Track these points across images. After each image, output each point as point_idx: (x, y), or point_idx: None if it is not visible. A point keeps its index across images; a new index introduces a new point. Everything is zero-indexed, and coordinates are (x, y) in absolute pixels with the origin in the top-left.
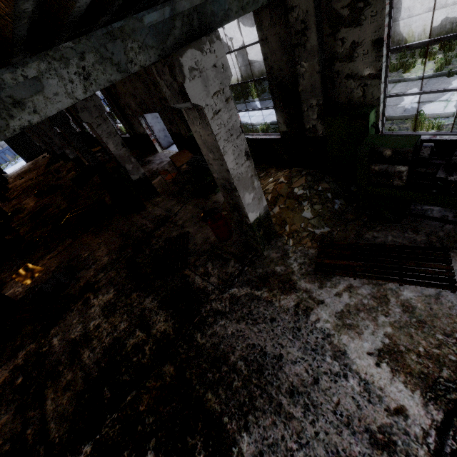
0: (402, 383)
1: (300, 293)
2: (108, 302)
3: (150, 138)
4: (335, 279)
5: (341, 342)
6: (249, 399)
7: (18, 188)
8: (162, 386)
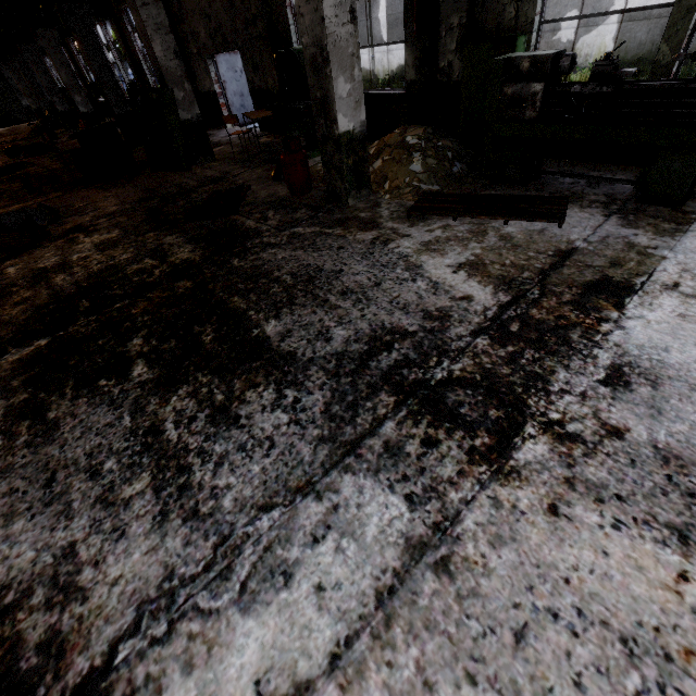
0: (476, 282)
1: (383, 230)
2: (107, 239)
3: (218, 101)
4: (431, 221)
5: (419, 260)
6: (288, 299)
7: None
8: (170, 296)
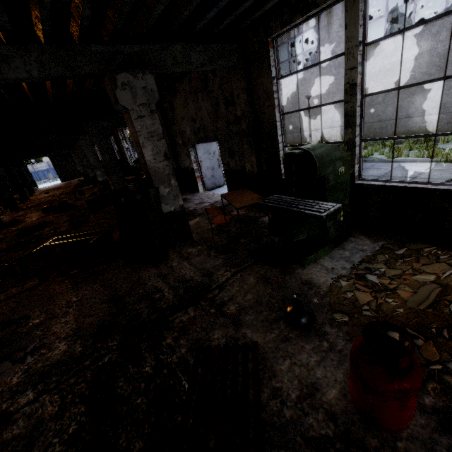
0: None
1: None
2: None
3: (194, 174)
4: None
5: None
6: None
7: (37, 200)
8: None
